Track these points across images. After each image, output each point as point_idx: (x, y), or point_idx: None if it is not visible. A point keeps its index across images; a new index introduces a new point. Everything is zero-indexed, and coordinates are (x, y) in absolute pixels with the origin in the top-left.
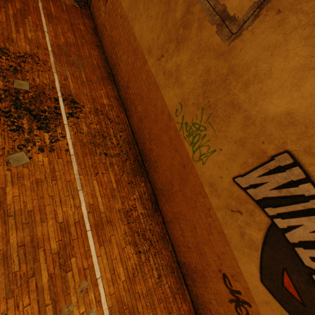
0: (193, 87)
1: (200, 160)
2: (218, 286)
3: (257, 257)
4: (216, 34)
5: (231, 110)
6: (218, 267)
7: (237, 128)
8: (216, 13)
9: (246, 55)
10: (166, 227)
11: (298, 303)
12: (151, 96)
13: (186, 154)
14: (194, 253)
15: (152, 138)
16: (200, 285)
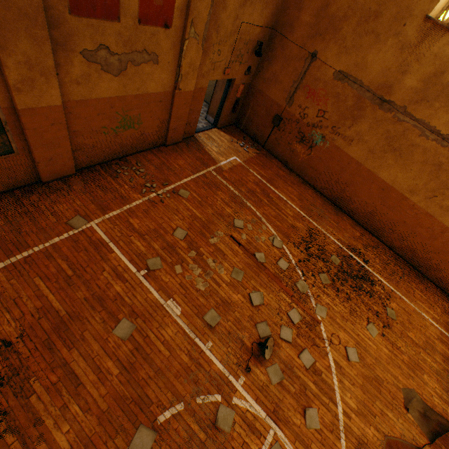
0: None
1: None
2: None
3: None
4: None
5: None
6: None
7: None
8: None
9: None
10: None
11: None
12: (421, 221)
13: None
14: None
15: (428, 250)
16: None
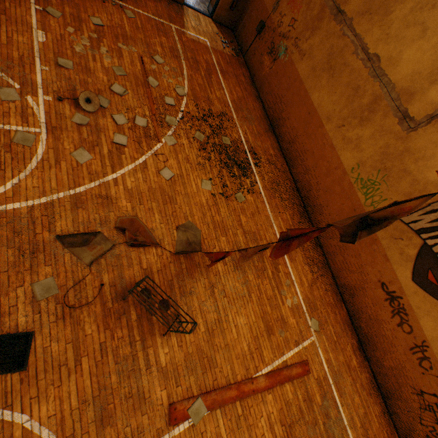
0: (371, 155)
1: (371, 206)
2: (376, 292)
3: (411, 265)
4: (397, 124)
5: (403, 174)
6: (377, 279)
7: (406, 186)
8: (399, 112)
9: (418, 143)
10: (326, 258)
11: (435, 286)
12: (325, 154)
13: (358, 201)
14: (355, 274)
15: (321, 187)
16: (357, 297)
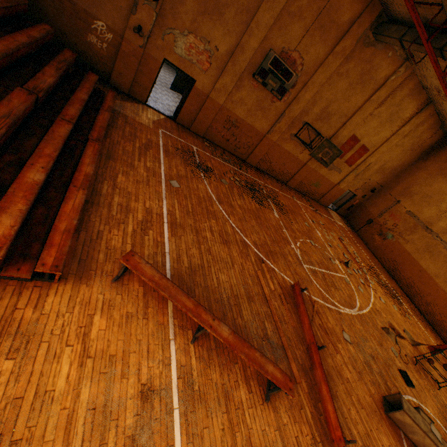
0: None
1: None
2: None
3: None
4: None
5: None
6: None
7: None
8: None
9: None
10: None
11: None
12: (439, 295)
13: None
14: None
15: (442, 315)
16: None
